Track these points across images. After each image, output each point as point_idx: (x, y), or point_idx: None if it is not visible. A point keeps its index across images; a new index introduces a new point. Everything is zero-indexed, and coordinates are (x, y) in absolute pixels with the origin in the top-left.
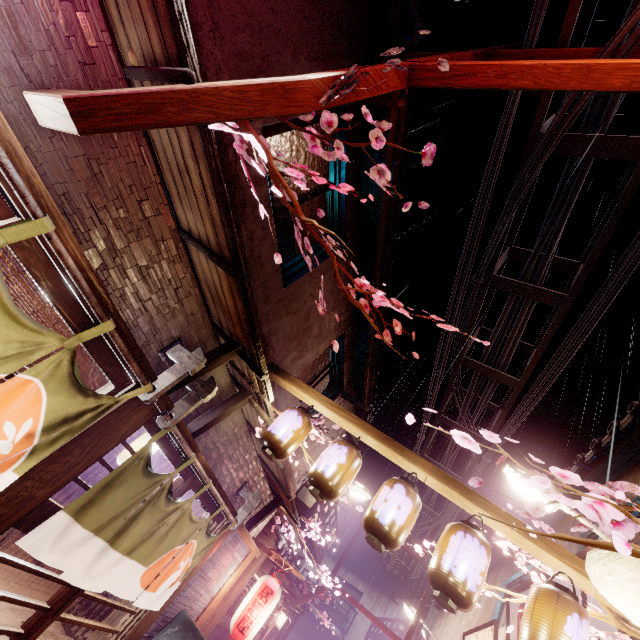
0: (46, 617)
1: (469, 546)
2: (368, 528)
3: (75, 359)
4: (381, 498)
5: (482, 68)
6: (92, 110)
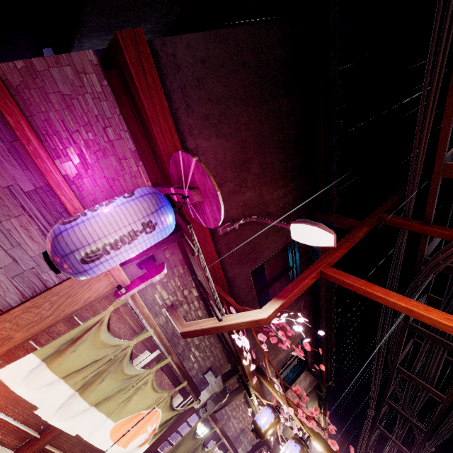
0: None
1: None
2: None
3: (172, 398)
4: None
5: (356, 286)
6: (188, 333)
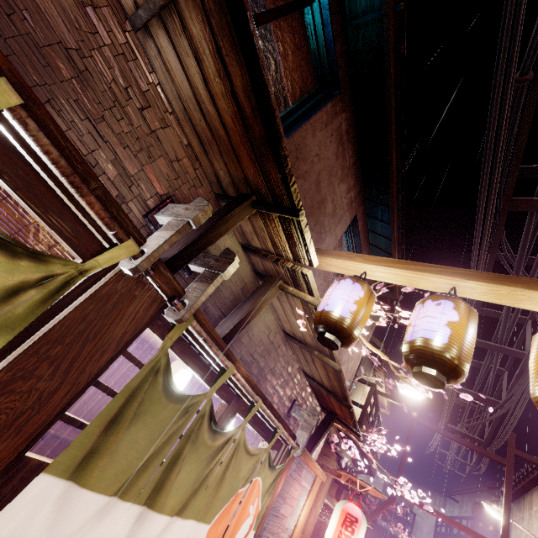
0: None
1: None
2: None
3: None
4: None
5: None
6: None
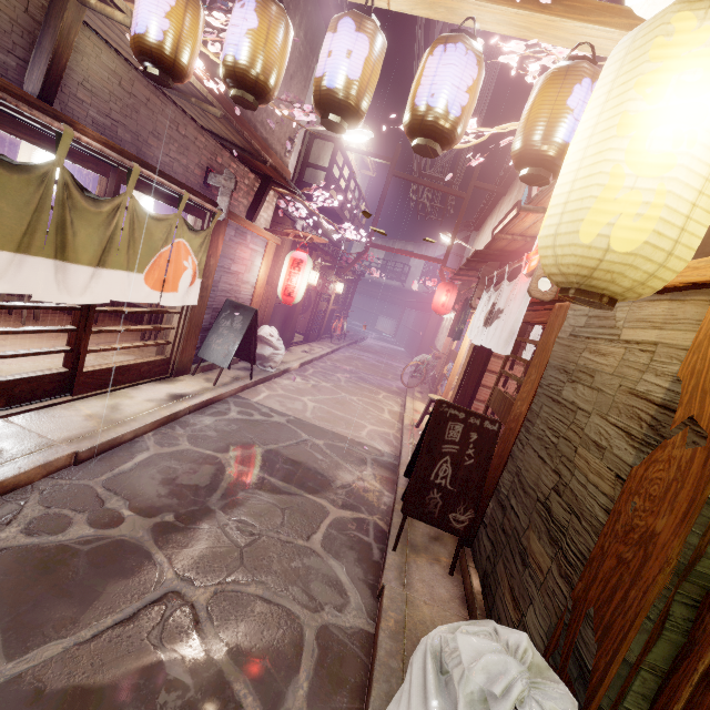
0: (80, 335)
1: (450, 60)
2: (318, 107)
3: None
4: (324, 55)
5: None
6: None
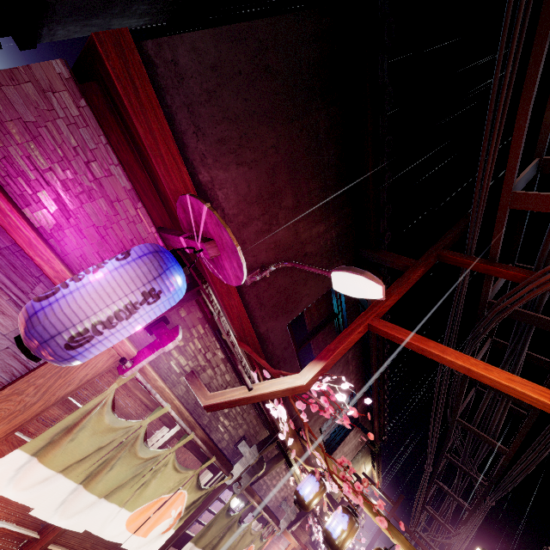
0: None
1: None
2: None
3: (199, 477)
4: None
5: (409, 342)
6: (213, 407)
